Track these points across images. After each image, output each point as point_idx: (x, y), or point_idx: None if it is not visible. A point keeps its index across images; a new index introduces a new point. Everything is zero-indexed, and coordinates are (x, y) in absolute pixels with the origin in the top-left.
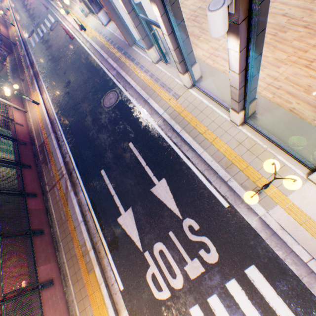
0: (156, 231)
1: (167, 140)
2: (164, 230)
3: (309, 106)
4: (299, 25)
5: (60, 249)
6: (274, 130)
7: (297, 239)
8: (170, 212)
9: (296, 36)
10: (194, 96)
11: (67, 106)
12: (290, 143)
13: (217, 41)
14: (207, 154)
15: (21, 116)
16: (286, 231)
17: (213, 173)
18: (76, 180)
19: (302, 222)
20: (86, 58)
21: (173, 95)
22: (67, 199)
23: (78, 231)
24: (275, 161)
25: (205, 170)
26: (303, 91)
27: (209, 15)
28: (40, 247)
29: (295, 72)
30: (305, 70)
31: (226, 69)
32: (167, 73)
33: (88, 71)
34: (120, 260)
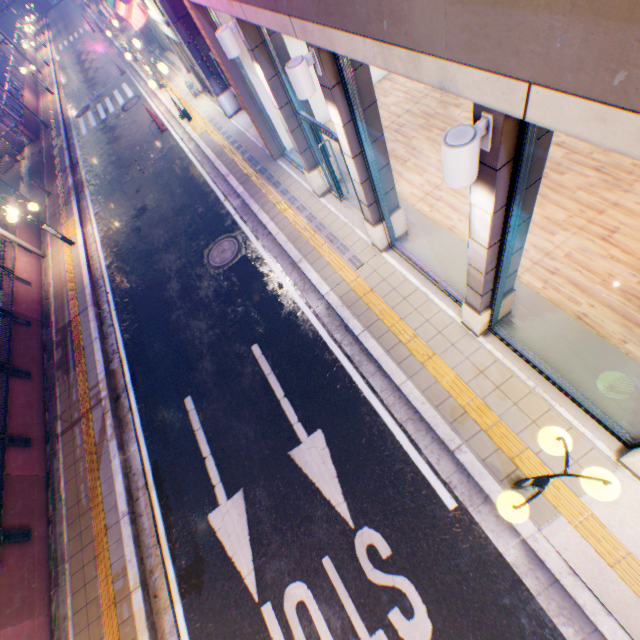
0: (294, 554)
1: (332, 347)
2: (313, 552)
3: (613, 313)
4: (587, 165)
5: (64, 581)
6: (548, 352)
7: (606, 602)
8: (328, 508)
9: (582, 183)
10: (391, 267)
11: (133, 255)
12: (580, 383)
13: (439, 172)
14: (414, 387)
15: (31, 265)
16: (581, 579)
17: (424, 429)
18: (127, 414)
19: (614, 560)
20: (185, 169)
21: (351, 259)
22: (100, 456)
23: (114, 538)
24: (562, 431)
25: (409, 420)
26: (600, 283)
27: (446, 151)
28: (16, 573)
29: (583, 245)
30: (601, 244)
31: (455, 224)
32: (340, 216)
33: (185, 193)
34: (202, 622)
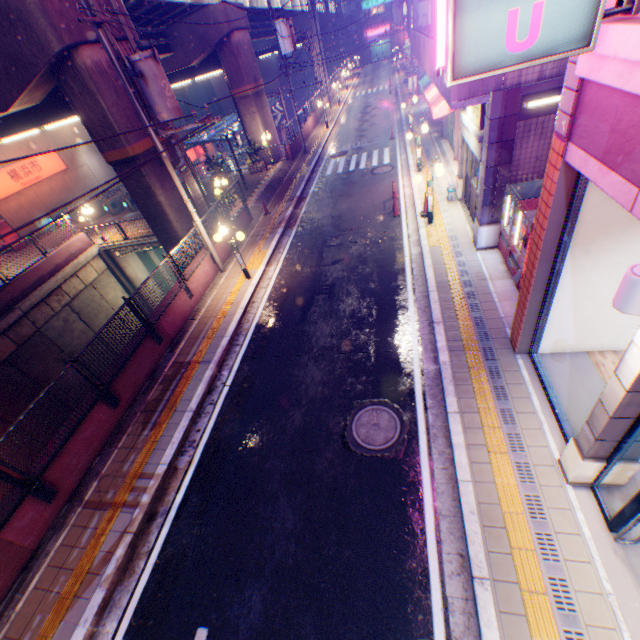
0: None
1: None
2: None
3: None
4: None
5: None
6: None
7: None
8: None
9: None
10: None
11: (286, 333)
12: None
13: None
14: None
15: (206, 275)
16: None
17: None
18: (142, 554)
19: None
20: (393, 272)
21: None
22: (79, 594)
23: None
24: None
25: None
26: None
27: None
28: None
29: None
30: None
31: None
32: (597, 562)
33: (377, 301)
34: None
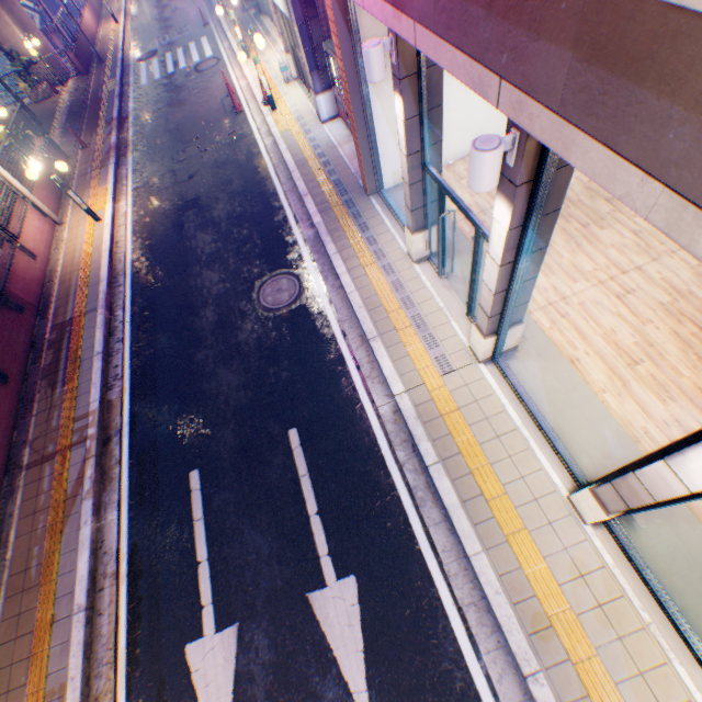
0: None
1: (390, 467)
2: None
3: None
4: None
5: None
6: (676, 579)
7: None
8: (343, 692)
9: None
10: (488, 386)
11: (168, 257)
12: None
13: (571, 280)
14: (489, 566)
15: (42, 231)
16: None
17: (490, 624)
18: (113, 466)
19: None
20: (255, 168)
21: (438, 357)
22: (67, 515)
23: (59, 638)
24: None
25: (471, 605)
26: None
27: None
28: None
29: None
30: None
31: (580, 356)
32: (435, 296)
33: (248, 198)
34: None
